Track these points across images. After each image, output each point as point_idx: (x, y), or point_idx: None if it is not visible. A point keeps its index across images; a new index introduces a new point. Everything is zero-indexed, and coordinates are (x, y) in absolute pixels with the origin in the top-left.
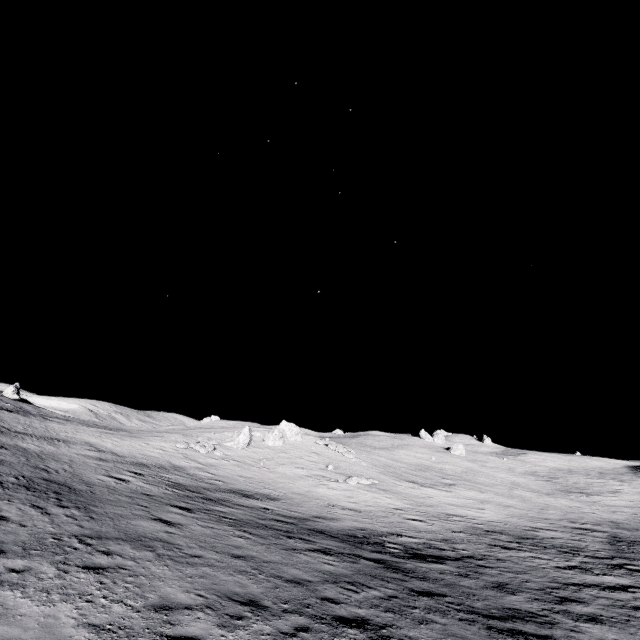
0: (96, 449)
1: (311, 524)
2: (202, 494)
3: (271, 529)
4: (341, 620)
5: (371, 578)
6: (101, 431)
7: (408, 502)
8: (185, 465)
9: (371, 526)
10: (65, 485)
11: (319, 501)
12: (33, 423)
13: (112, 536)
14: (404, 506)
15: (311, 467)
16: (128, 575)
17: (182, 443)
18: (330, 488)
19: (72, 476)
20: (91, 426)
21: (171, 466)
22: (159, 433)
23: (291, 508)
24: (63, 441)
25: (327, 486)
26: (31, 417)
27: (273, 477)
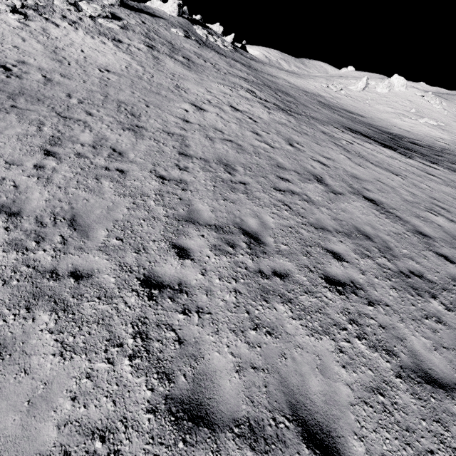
0: (288, 82)
1: (373, 126)
2: (330, 107)
3: (352, 120)
4: (357, 132)
5: (379, 136)
6: (286, 73)
7: (454, 138)
8: (324, 95)
9: (406, 136)
10: (286, 93)
11: (388, 123)
12: (261, 67)
13: (303, 106)
14: (447, 139)
15: (399, 108)
16: (309, 111)
17: (324, 84)
18: (402, 121)
19: (286, 91)
20: (281, 70)
21: (318, 95)
22: (313, 77)
23: (369, 121)
24: (275, 77)
25: (401, 119)
26: (259, 63)
27: (369, 109)
